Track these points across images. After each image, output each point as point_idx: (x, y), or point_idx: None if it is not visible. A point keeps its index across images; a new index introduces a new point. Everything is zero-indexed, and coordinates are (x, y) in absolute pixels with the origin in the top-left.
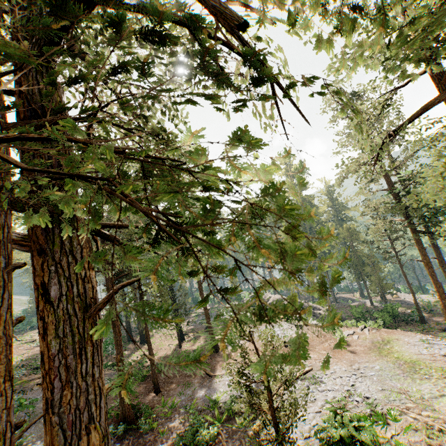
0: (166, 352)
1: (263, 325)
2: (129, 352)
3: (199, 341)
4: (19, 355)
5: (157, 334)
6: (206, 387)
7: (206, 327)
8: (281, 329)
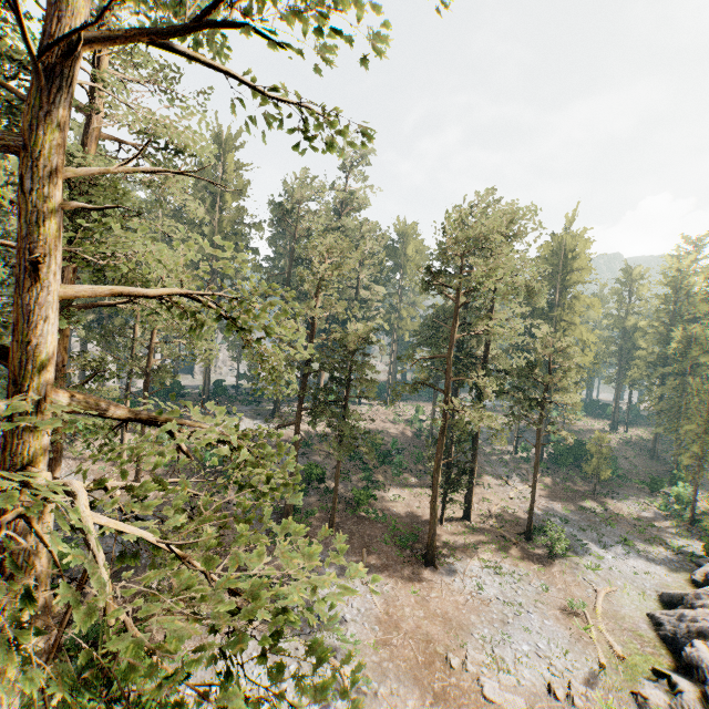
0: (427, 514)
1: (561, 617)
2: (415, 483)
3: (466, 537)
4: (367, 423)
5: (483, 488)
6: (342, 571)
7: (520, 533)
8: (537, 652)
